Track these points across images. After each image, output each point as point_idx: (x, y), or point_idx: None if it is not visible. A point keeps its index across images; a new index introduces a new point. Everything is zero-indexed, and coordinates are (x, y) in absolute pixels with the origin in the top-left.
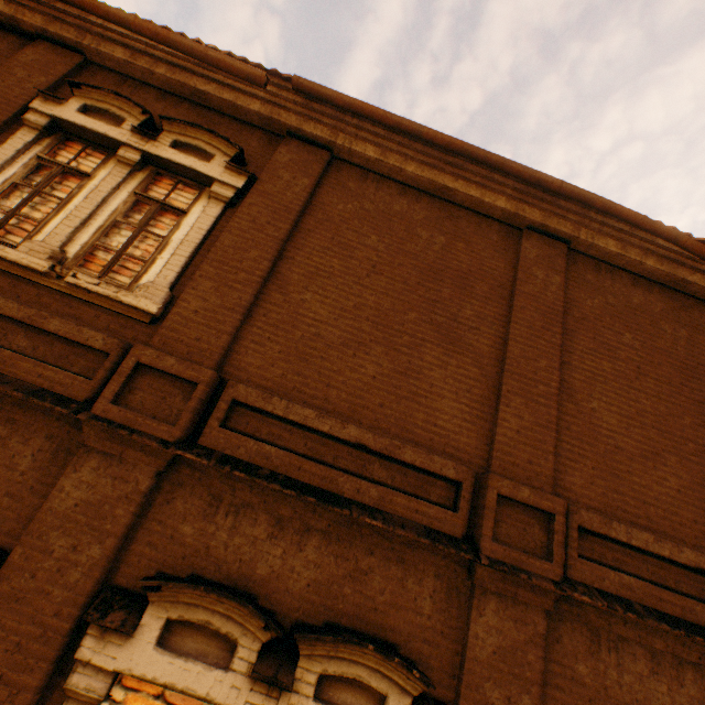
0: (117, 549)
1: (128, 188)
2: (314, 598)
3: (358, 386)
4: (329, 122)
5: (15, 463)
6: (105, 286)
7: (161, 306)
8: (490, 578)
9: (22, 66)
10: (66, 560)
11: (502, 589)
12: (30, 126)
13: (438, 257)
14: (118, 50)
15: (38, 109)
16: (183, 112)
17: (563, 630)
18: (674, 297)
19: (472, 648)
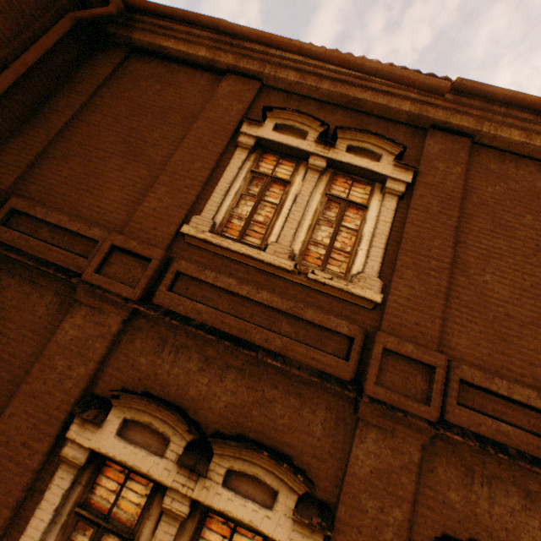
0: (411, 512)
1: (318, 190)
2: None
3: None
4: (476, 113)
5: (311, 430)
6: (336, 280)
7: (382, 296)
8: None
9: (223, 98)
10: (377, 519)
11: None
12: (242, 146)
13: None
14: (290, 73)
15: (246, 133)
16: (339, 118)
17: None
18: None
19: None
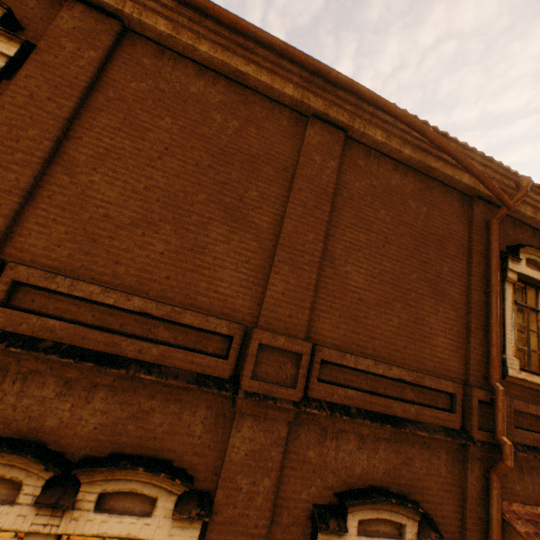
0: None
1: None
2: (101, 437)
3: (146, 262)
4: None
5: None
6: None
7: None
8: (248, 405)
9: None
10: None
11: (257, 412)
12: None
13: (231, 141)
14: None
15: None
16: None
17: (302, 431)
18: (423, 180)
19: (229, 454)
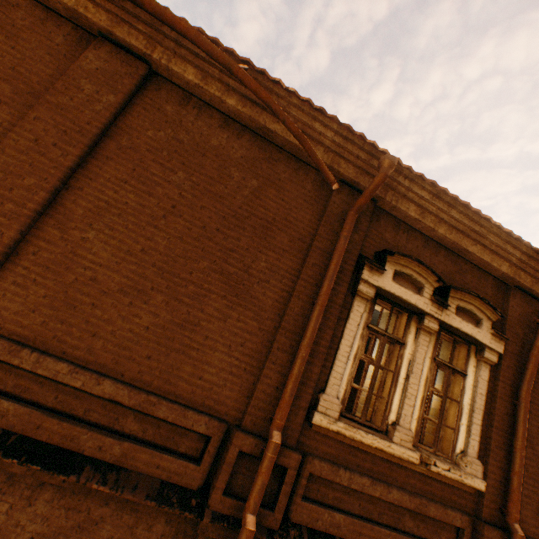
0: None
1: None
2: None
3: None
4: None
5: None
6: None
7: None
8: None
9: None
10: None
11: None
12: None
13: None
14: None
15: None
16: None
17: None
18: (266, 148)
19: None
